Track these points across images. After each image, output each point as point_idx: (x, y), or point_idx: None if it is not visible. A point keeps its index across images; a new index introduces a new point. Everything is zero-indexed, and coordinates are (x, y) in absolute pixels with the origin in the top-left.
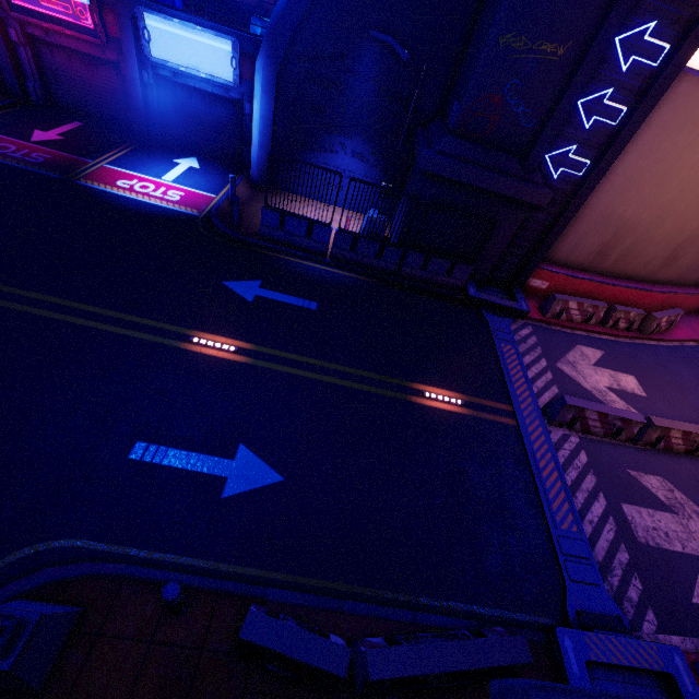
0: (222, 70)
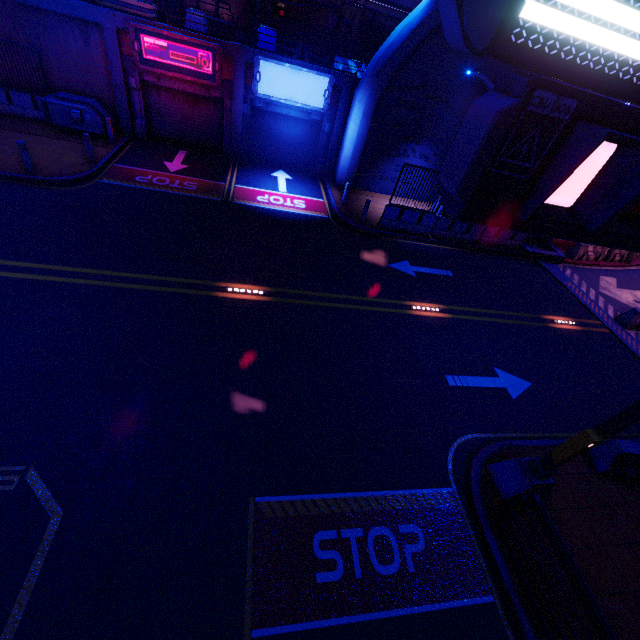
0: (314, 100)
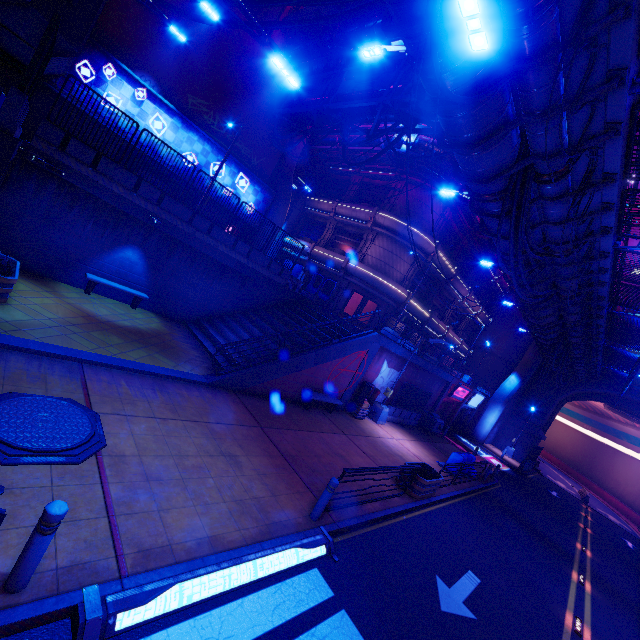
0: (476, 404)
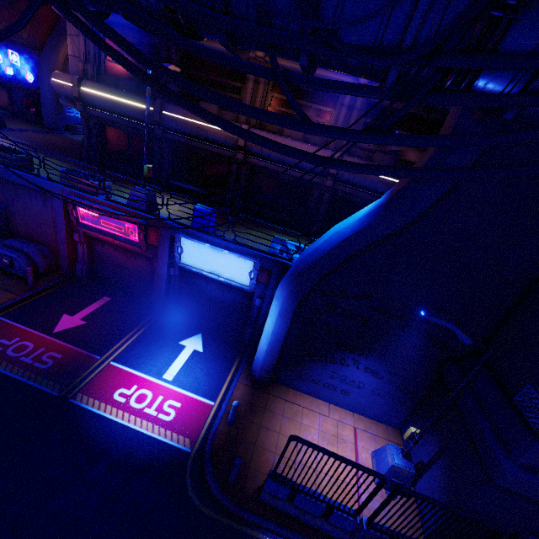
0: (240, 277)
